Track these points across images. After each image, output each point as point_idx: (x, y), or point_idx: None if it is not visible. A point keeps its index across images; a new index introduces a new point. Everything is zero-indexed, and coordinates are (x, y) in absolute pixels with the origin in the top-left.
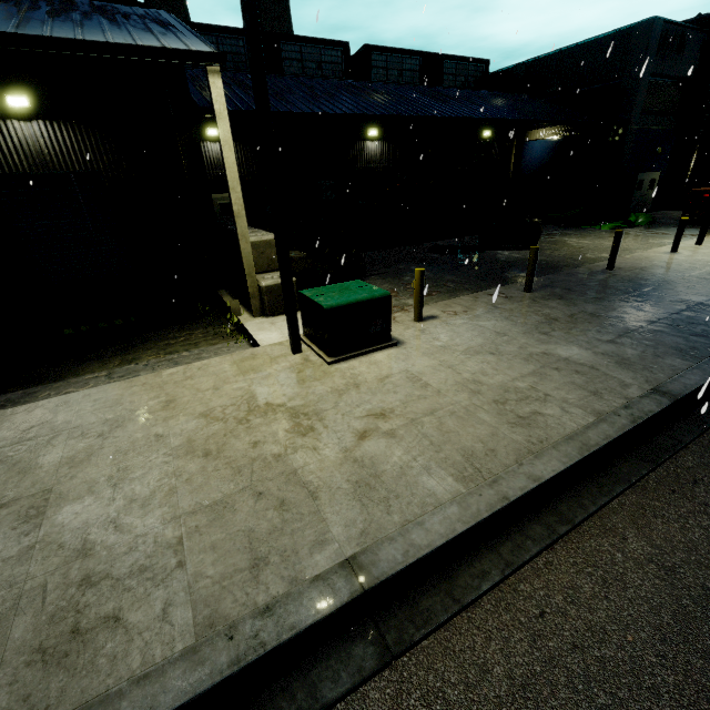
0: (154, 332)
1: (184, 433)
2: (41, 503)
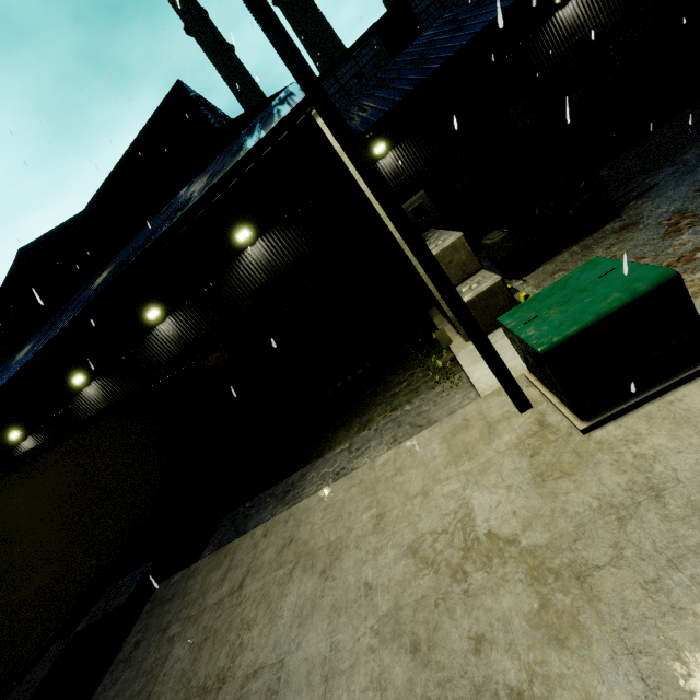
0: (384, 378)
1: (391, 586)
2: (275, 684)
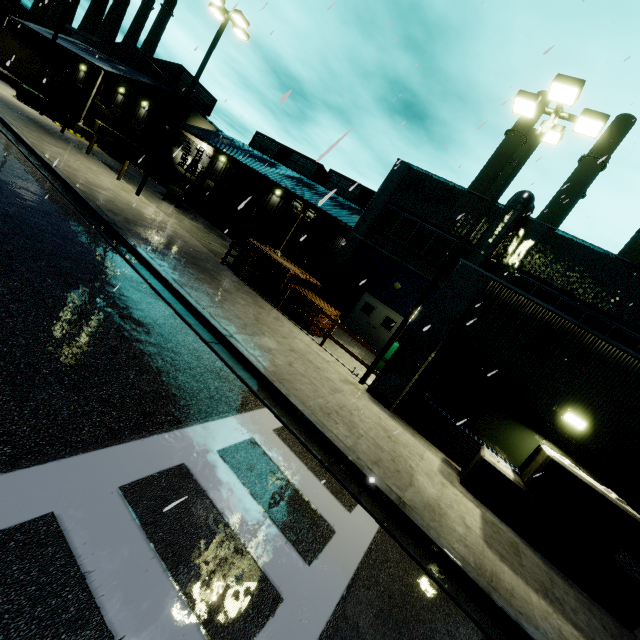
0: None
1: None
2: None
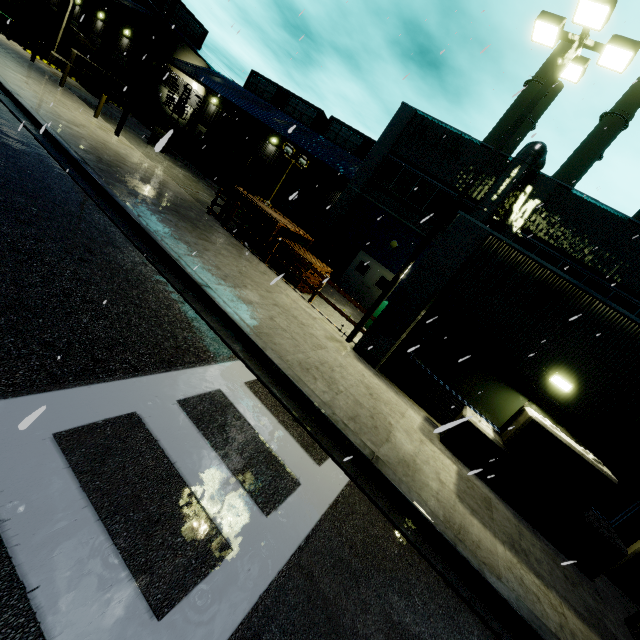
0: None
1: None
2: None
